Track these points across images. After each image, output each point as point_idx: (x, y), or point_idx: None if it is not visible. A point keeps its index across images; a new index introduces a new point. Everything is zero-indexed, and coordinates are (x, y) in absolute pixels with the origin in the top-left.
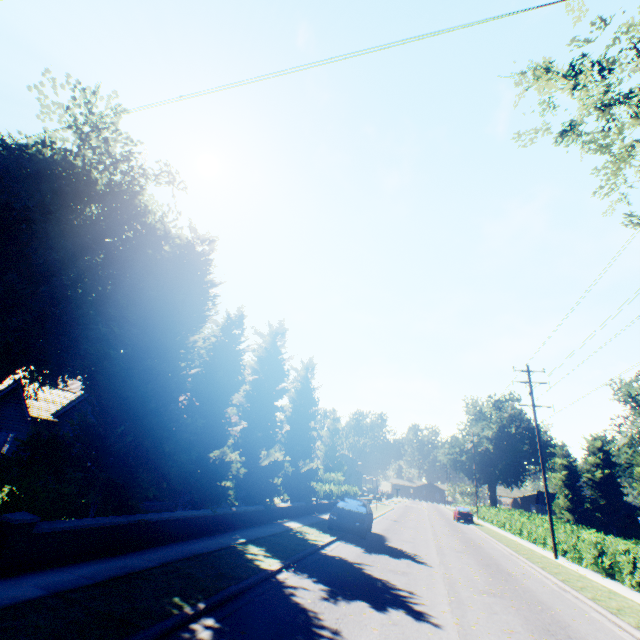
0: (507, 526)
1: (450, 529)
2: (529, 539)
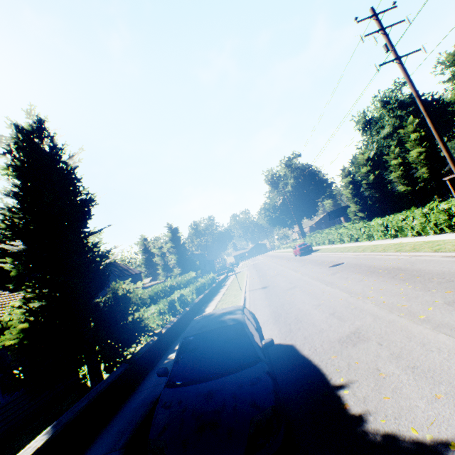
0: (346, 239)
1: (317, 266)
2: (384, 237)
